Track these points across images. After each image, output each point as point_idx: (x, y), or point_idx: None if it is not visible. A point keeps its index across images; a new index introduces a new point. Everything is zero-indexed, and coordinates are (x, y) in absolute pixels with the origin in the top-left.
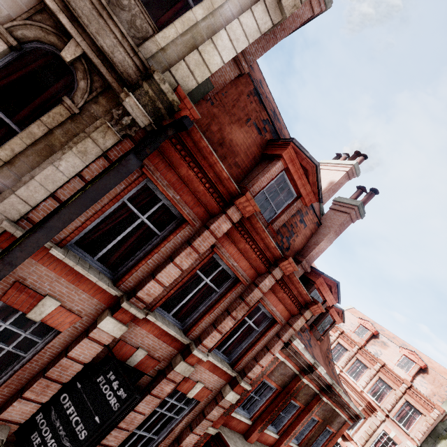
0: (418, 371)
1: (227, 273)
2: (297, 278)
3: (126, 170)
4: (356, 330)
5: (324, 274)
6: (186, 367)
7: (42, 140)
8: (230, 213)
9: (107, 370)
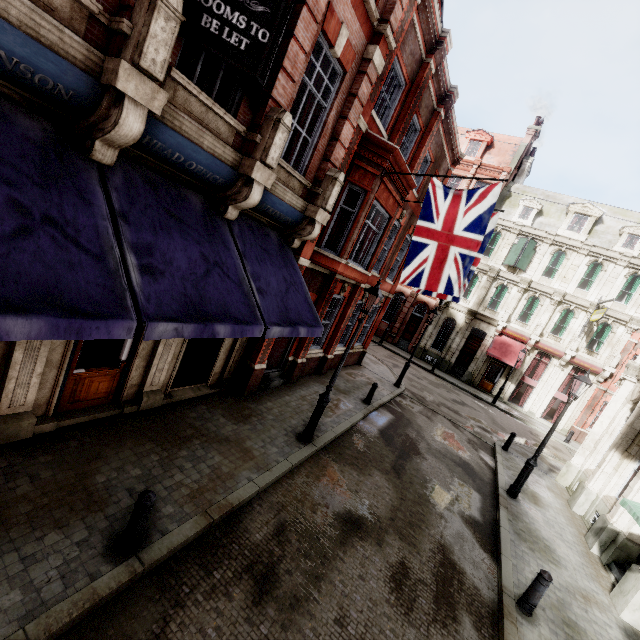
0: (485, 151)
1: None
2: None
3: None
4: None
5: None
6: None
7: None
8: None
9: None
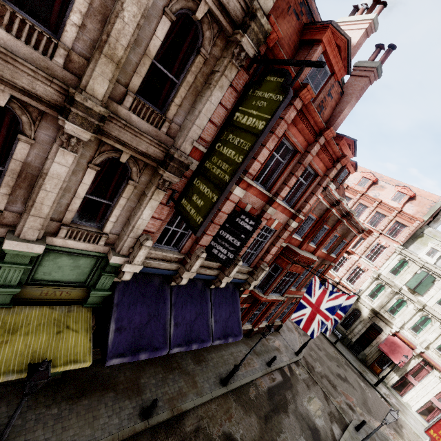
0: (408, 200)
1: (287, 149)
2: (334, 141)
3: (290, 96)
4: (359, 182)
5: (346, 136)
6: (272, 210)
7: (192, 84)
8: (296, 104)
9: (240, 215)
